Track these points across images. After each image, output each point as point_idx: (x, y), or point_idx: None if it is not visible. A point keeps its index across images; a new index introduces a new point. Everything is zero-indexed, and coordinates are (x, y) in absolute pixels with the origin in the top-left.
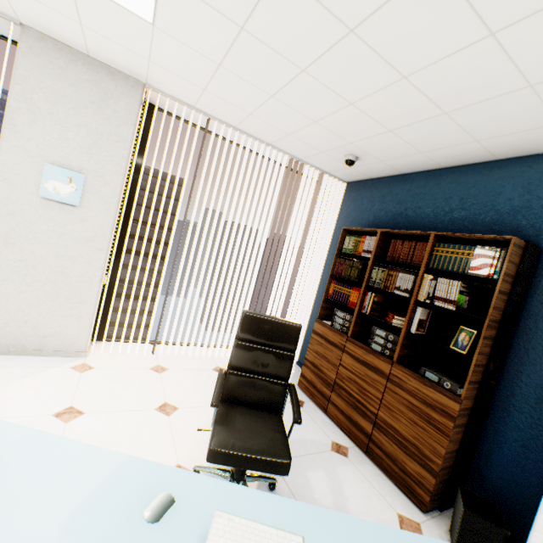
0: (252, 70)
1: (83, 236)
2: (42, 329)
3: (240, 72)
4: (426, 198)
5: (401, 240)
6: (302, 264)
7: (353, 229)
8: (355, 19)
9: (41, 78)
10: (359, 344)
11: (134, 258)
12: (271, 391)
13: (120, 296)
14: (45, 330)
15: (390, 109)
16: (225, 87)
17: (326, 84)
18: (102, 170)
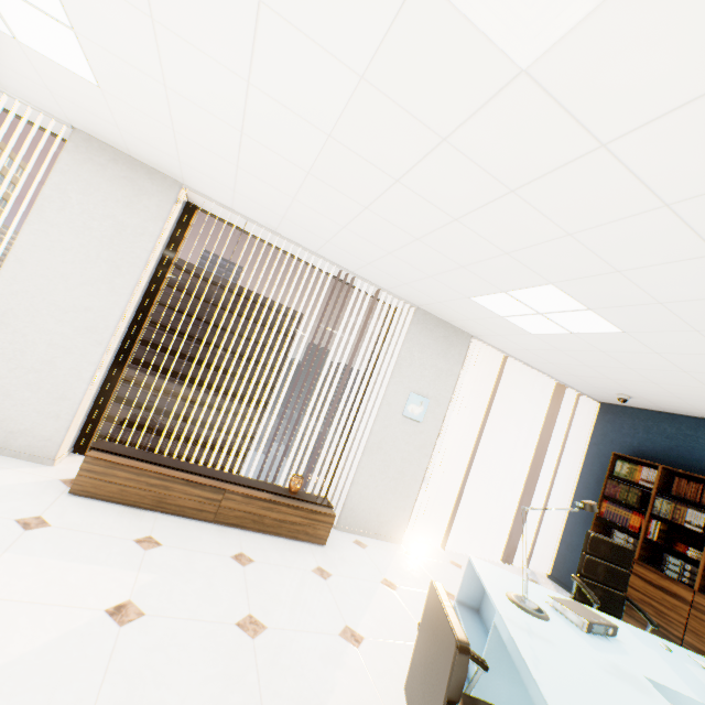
0: (585, 357)
1: (419, 444)
2: (381, 516)
3: (573, 355)
4: (699, 442)
5: (686, 479)
6: (546, 470)
7: (625, 456)
8: (690, 370)
9: (419, 337)
10: (650, 567)
11: (230, 400)
12: (613, 599)
13: (204, 446)
14: (382, 517)
15: (686, 392)
16: (547, 354)
17: (642, 374)
18: (438, 395)
